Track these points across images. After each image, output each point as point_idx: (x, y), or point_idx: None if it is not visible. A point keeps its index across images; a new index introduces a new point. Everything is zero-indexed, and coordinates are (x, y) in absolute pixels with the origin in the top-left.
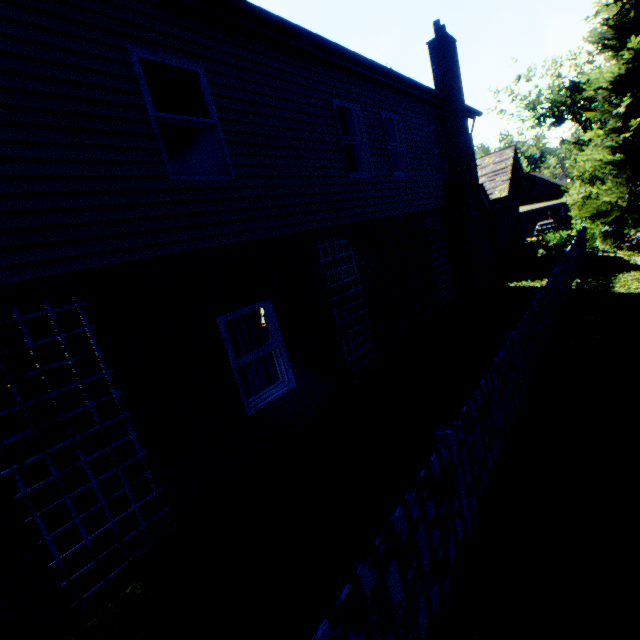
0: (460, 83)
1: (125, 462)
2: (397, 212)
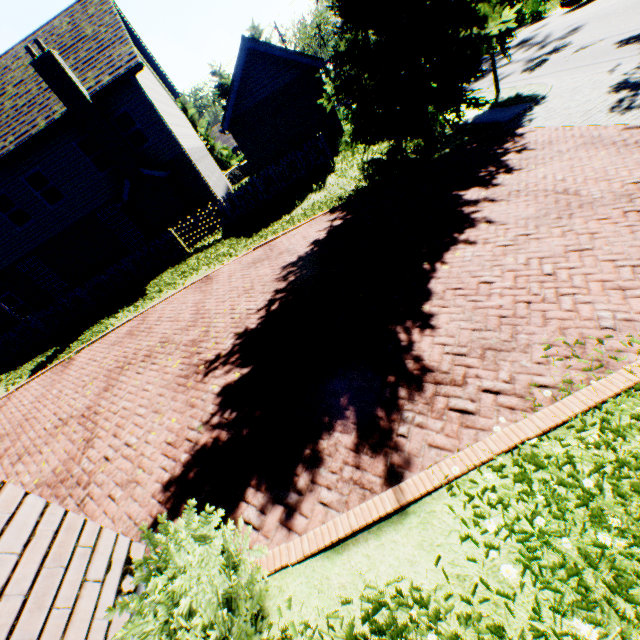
0: (75, 89)
1: None
2: (66, 226)
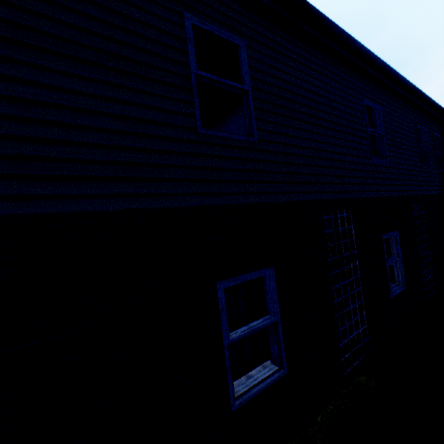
0: None
1: (358, 302)
2: (439, 192)
